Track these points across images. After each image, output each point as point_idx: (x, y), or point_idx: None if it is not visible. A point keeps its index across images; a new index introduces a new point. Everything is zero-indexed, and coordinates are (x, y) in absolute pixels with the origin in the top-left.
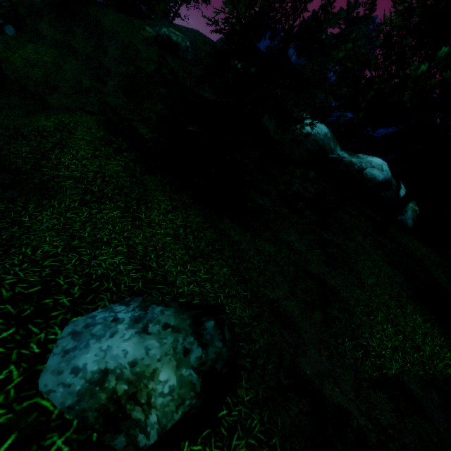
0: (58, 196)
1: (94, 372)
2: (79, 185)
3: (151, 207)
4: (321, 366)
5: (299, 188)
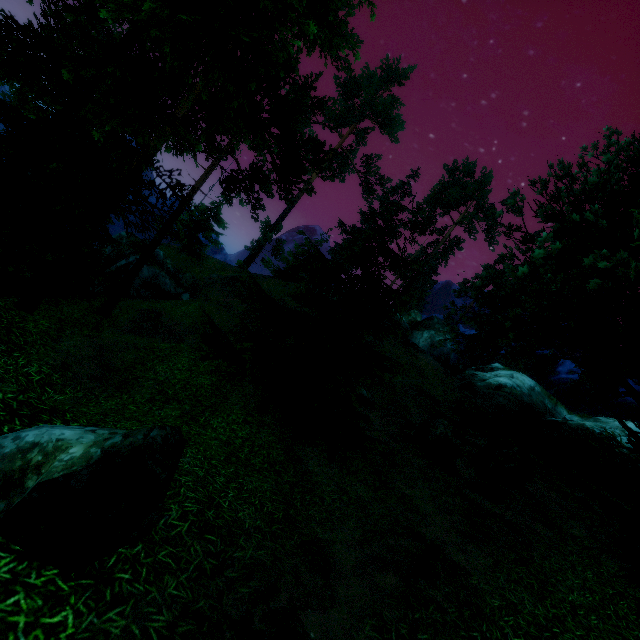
0: (133, 392)
1: (28, 442)
2: (157, 387)
3: (217, 415)
4: (346, 639)
5: (445, 431)
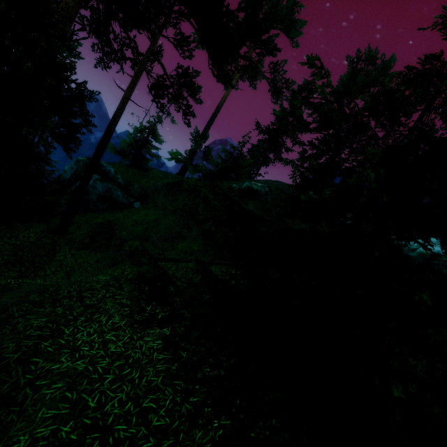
0: (16, 426)
1: None
2: (68, 393)
3: None
4: None
5: None
